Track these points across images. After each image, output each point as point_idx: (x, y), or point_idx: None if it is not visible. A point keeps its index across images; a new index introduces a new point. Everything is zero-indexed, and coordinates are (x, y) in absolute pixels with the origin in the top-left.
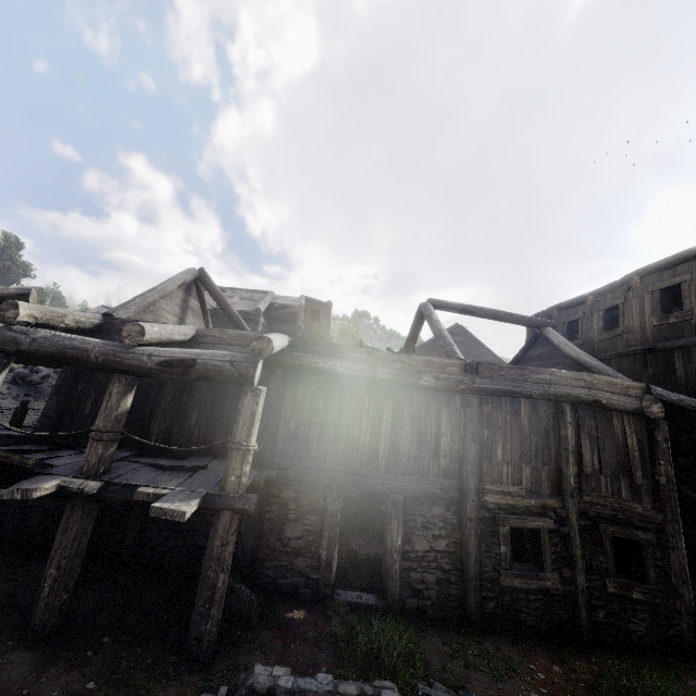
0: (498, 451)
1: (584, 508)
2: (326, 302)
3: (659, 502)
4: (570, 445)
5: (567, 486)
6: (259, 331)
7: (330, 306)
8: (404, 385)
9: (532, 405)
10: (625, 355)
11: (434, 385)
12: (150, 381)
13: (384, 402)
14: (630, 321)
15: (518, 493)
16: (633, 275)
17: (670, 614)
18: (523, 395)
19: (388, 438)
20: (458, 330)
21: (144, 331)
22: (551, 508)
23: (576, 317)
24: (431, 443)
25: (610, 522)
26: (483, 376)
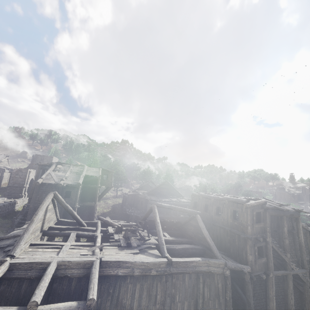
0: (177, 298)
1: None
2: (111, 170)
3: (226, 307)
4: (201, 291)
5: (199, 307)
6: (79, 192)
7: (112, 172)
8: (144, 275)
9: (189, 276)
10: (222, 228)
11: (156, 274)
12: (33, 292)
13: (136, 284)
14: (224, 215)
15: None
16: (226, 199)
17: None
18: (187, 273)
19: (137, 300)
20: (166, 183)
21: (38, 304)
22: None
23: (208, 203)
24: (153, 299)
25: None
26: (173, 267)
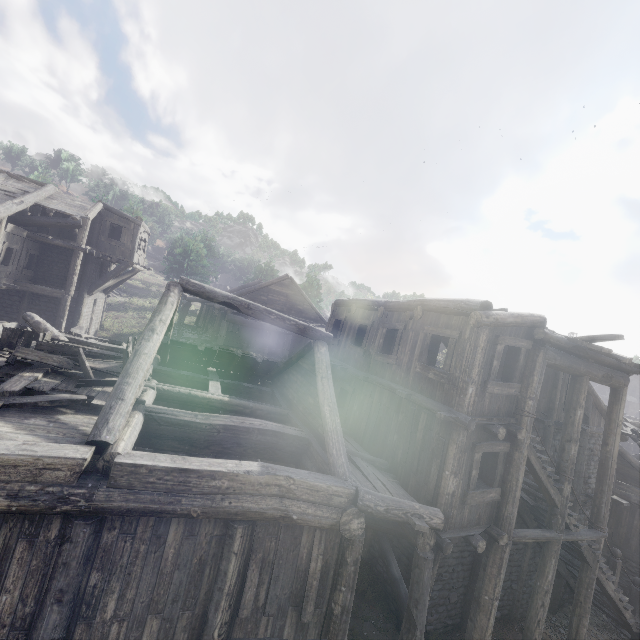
0: (109, 605)
1: None
2: (134, 218)
3: (326, 635)
4: (227, 585)
5: None
6: None
7: (138, 223)
8: None
9: (189, 526)
10: (388, 389)
11: (3, 508)
12: None
13: None
14: (402, 353)
15: None
16: (418, 304)
17: None
18: (176, 515)
19: None
20: (287, 281)
21: None
22: None
23: (367, 323)
24: None
25: None
26: (115, 485)
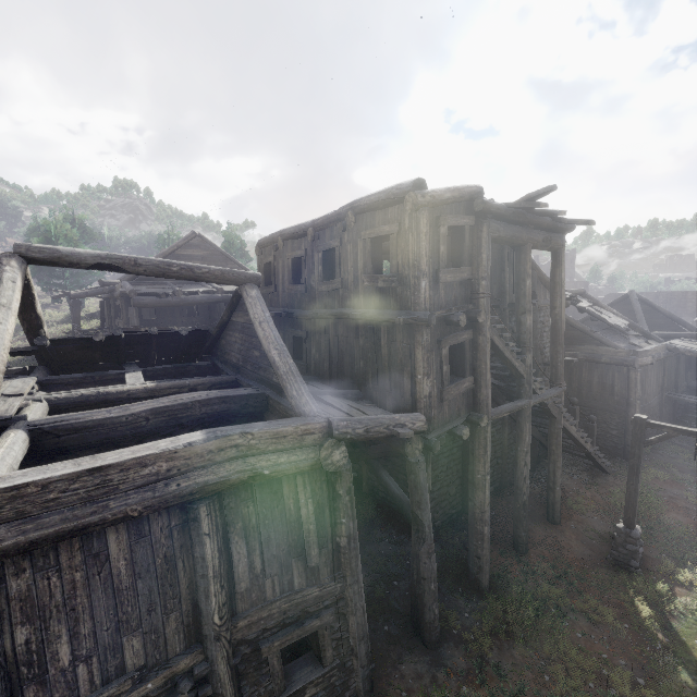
0: (60, 652)
1: (240, 637)
2: None
3: (340, 568)
4: (210, 569)
5: (209, 630)
6: None
7: None
8: None
9: (133, 529)
10: (341, 317)
11: None
12: None
13: None
14: (345, 273)
15: (116, 693)
16: (348, 210)
17: (347, 679)
18: (108, 523)
19: None
20: (196, 240)
21: None
22: (188, 668)
23: (299, 253)
24: None
25: (279, 629)
26: None
